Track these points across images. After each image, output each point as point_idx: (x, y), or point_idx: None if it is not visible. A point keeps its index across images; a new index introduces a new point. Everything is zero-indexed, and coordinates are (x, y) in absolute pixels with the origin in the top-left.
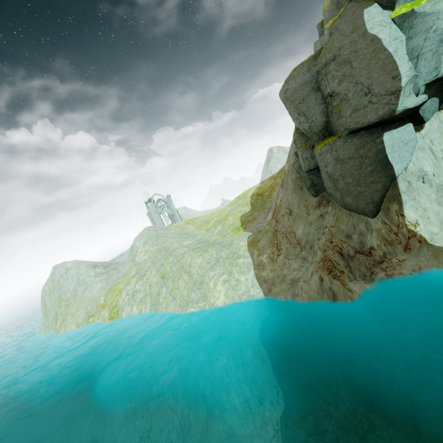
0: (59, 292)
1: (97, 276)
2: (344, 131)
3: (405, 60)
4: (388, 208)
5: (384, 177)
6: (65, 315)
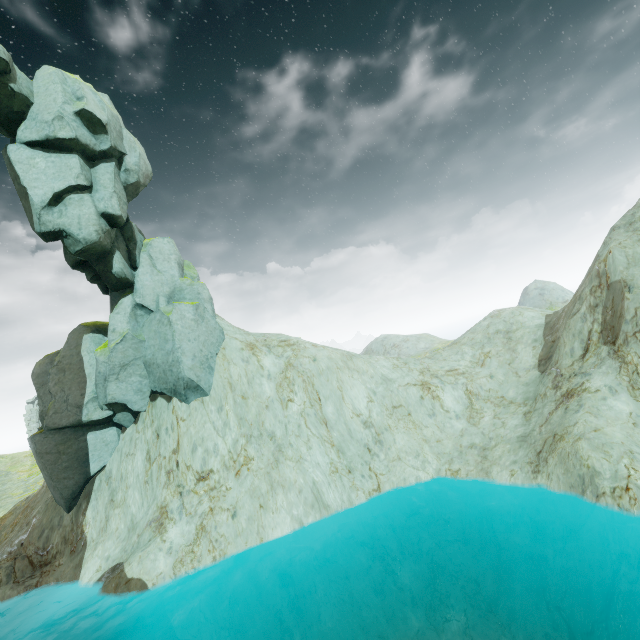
0: None
1: None
2: (45, 428)
3: (93, 383)
4: (81, 504)
5: (79, 474)
6: None
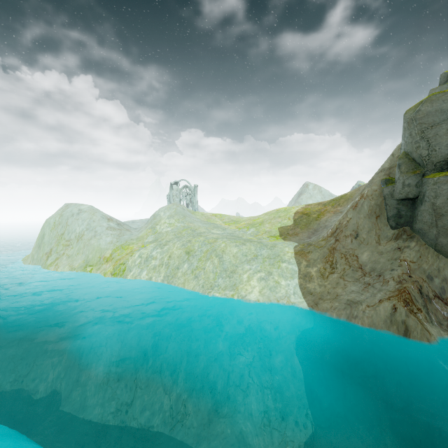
0: (63, 229)
1: (109, 229)
2: None
3: None
4: None
5: None
6: (61, 254)
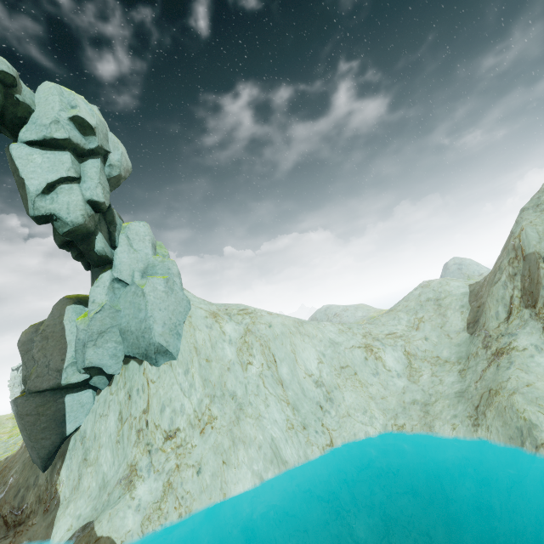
0: None
1: None
2: (27, 391)
3: (72, 349)
4: (56, 463)
5: (56, 434)
6: None
